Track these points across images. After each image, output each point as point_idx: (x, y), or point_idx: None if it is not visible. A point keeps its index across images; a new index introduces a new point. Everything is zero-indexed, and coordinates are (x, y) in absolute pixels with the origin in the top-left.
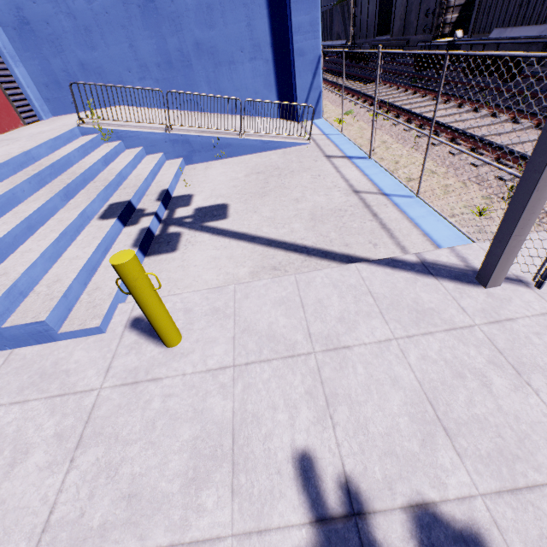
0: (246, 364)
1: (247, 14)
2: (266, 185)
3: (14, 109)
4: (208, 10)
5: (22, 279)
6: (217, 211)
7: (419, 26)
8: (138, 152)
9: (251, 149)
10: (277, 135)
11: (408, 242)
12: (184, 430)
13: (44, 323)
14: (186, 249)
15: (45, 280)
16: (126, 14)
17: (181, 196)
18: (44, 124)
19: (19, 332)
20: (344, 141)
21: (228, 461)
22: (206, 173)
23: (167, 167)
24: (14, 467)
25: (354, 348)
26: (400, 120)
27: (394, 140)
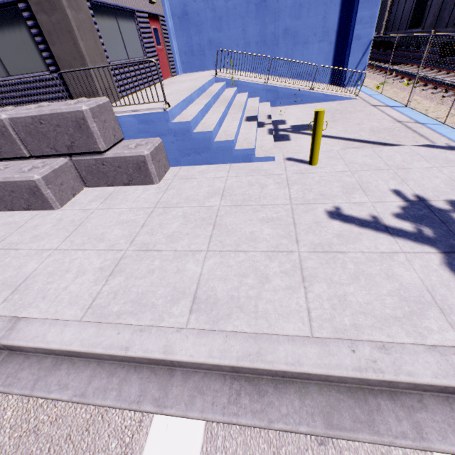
0: (356, 171)
1: (325, 10)
2: (333, 117)
3: (169, 67)
4: (299, 7)
5: (236, 133)
6: (306, 127)
7: (450, 21)
8: (247, 95)
9: (316, 100)
10: (333, 92)
11: (438, 141)
12: (335, 184)
13: (253, 150)
14: (296, 140)
15: (240, 138)
16: (246, 9)
17: (277, 120)
18: (184, 76)
19: (239, 153)
20: (384, 98)
21: (360, 190)
22: (287, 111)
23: (262, 106)
24: (264, 188)
25: (412, 169)
26: (428, 87)
27: (423, 99)
